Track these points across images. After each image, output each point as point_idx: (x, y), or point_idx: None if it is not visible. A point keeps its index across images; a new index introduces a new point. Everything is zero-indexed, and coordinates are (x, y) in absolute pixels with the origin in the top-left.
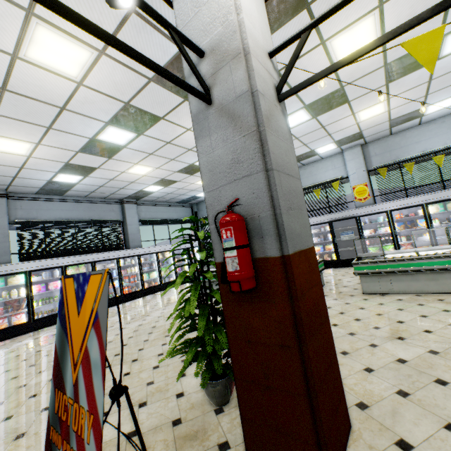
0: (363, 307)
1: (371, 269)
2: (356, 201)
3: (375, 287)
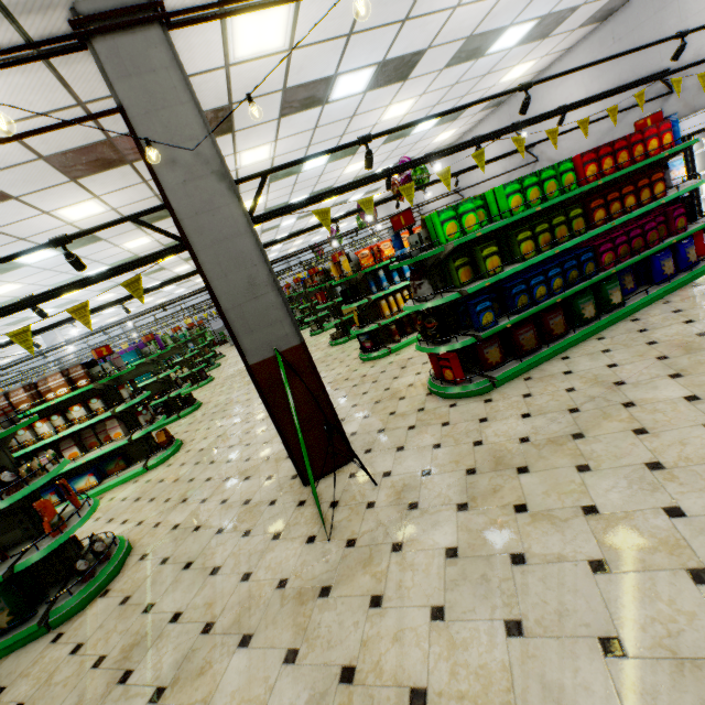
0: None
1: None
2: None
3: None
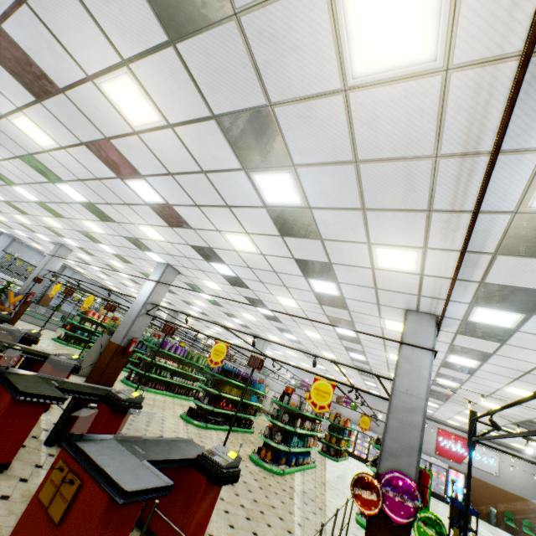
0: None
1: None
2: None
3: None
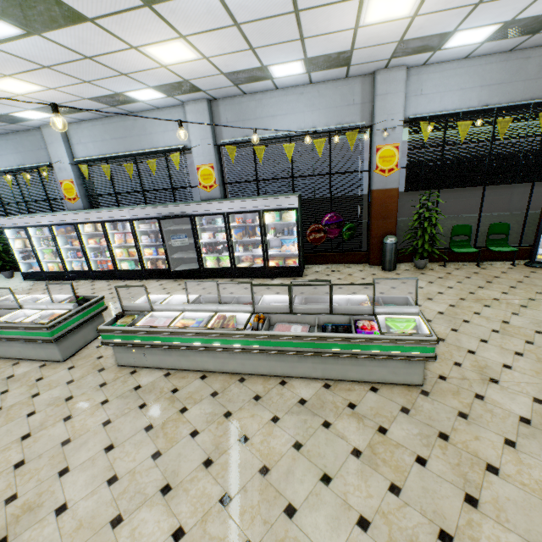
0: (73, 414)
1: (121, 339)
2: (202, 188)
3: (129, 359)
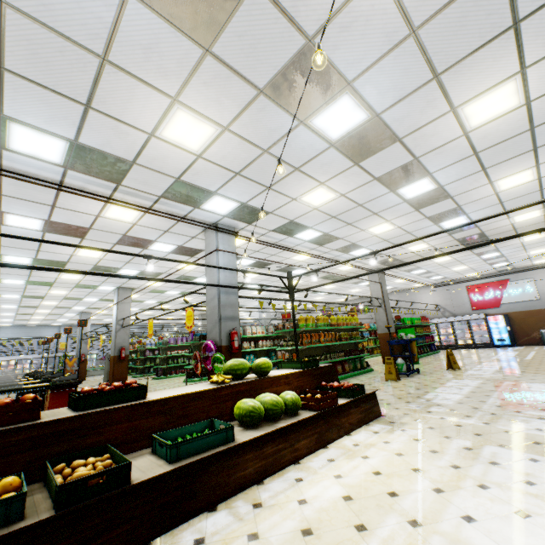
0: None
1: None
2: (60, 349)
3: None
